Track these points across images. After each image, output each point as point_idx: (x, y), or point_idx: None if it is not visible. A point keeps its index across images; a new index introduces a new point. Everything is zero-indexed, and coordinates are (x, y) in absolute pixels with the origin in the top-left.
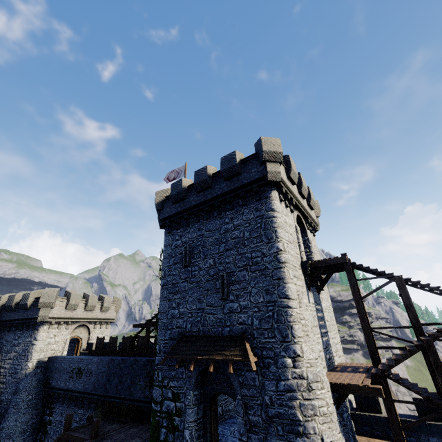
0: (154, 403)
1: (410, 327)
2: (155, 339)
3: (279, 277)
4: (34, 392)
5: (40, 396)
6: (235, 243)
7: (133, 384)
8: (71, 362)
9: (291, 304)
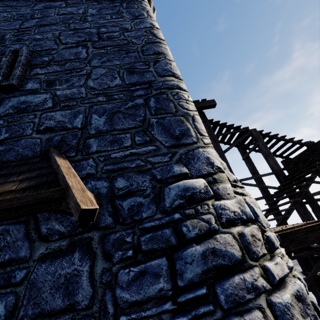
0: None
1: (274, 173)
2: None
3: (157, 51)
4: None
5: None
6: (63, 18)
7: None
8: None
9: (184, 86)
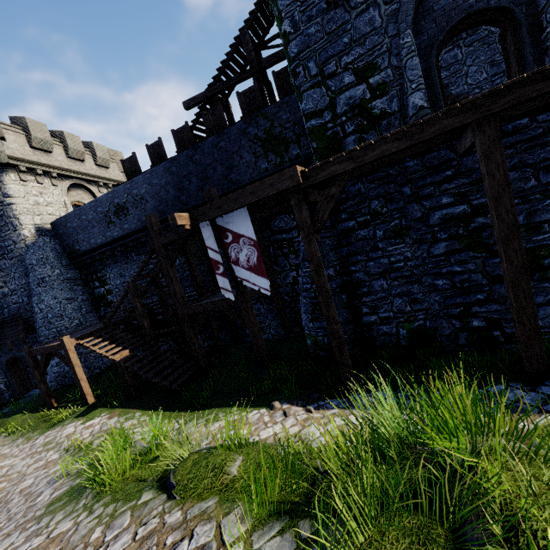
0: (313, 118)
1: None
2: (240, 99)
3: None
4: (59, 265)
5: (72, 271)
6: None
7: (231, 169)
8: (97, 207)
9: None
